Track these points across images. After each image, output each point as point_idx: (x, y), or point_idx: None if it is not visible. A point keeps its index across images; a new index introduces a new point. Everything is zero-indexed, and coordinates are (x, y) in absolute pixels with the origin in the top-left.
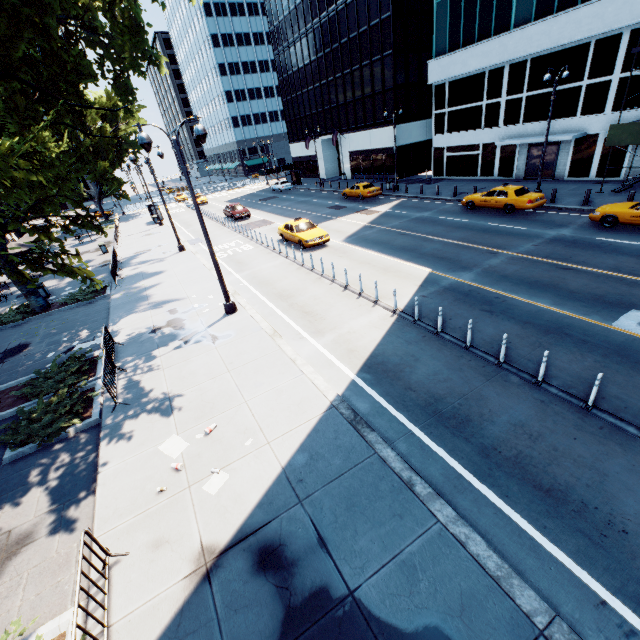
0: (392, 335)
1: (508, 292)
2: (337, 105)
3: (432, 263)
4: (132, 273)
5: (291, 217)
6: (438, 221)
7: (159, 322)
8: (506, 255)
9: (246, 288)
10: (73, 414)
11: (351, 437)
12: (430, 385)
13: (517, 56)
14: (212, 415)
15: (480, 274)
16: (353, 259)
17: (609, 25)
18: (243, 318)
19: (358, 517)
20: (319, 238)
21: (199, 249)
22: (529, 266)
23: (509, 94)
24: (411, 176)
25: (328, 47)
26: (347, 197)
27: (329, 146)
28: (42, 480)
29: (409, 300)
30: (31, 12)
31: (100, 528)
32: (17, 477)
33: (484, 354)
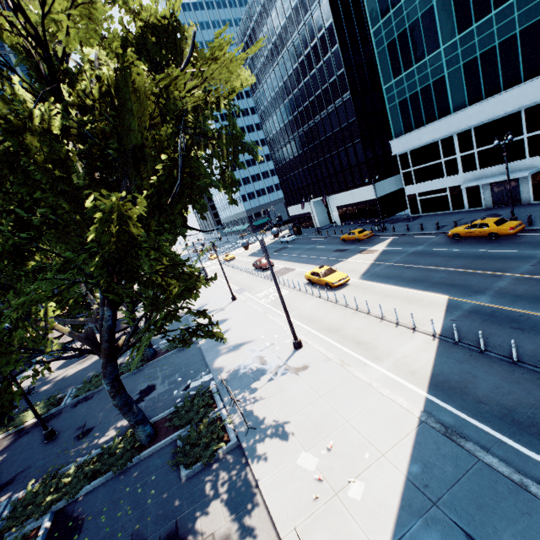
0: (442, 356)
1: (528, 310)
2: (322, 178)
3: (446, 290)
4: (205, 322)
5: (307, 263)
6: (433, 253)
7: (245, 360)
8: (510, 277)
9: (299, 326)
10: (218, 438)
11: (451, 447)
12: (497, 398)
13: (461, 128)
14: (325, 434)
15: (494, 296)
16: (376, 293)
17: (532, 99)
18: (310, 351)
19: (491, 515)
20: (342, 279)
21: (246, 297)
22: (536, 285)
23: (462, 152)
24: (391, 216)
25: (311, 144)
26: (345, 241)
27: (319, 204)
28: (217, 492)
29: (442, 324)
30: (189, 191)
31: (282, 529)
32: (197, 490)
33: (534, 367)
